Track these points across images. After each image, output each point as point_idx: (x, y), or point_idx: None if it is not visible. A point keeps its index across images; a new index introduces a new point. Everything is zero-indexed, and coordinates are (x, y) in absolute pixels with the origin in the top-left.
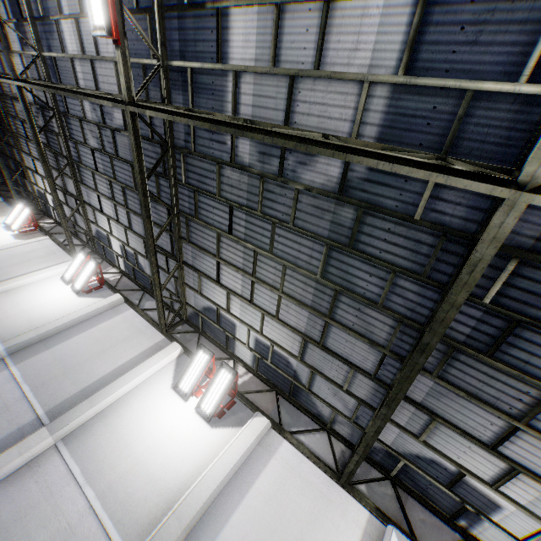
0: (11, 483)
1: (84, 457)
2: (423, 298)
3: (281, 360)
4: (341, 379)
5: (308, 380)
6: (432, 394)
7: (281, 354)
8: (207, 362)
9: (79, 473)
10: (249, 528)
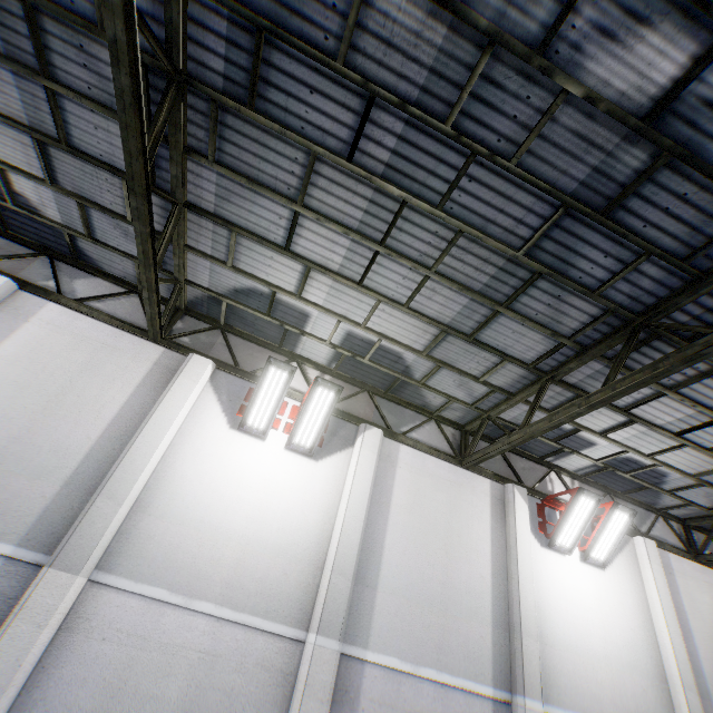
0: (53, 666)
1: (160, 573)
2: (659, 287)
3: (387, 356)
4: (479, 371)
5: (427, 376)
6: (593, 376)
7: (392, 350)
8: (290, 382)
9: (169, 594)
10: (406, 543)
